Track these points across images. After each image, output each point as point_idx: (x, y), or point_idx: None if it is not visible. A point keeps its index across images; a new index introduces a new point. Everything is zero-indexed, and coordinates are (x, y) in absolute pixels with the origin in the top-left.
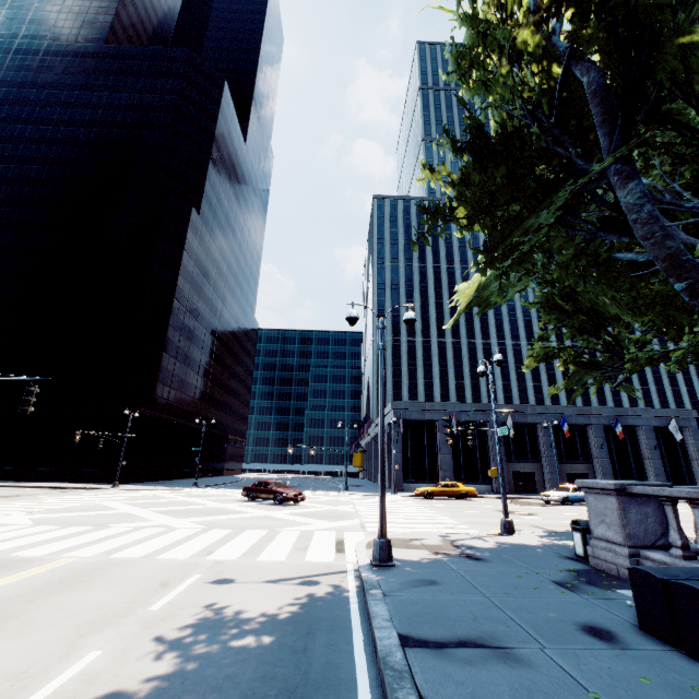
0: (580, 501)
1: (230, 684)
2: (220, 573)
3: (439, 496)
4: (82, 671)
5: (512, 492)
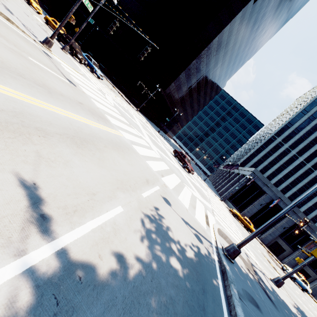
0: (299, 285)
1: (172, 310)
2: (165, 194)
3: (239, 220)
4: (114, 218)
5: (267, 245)
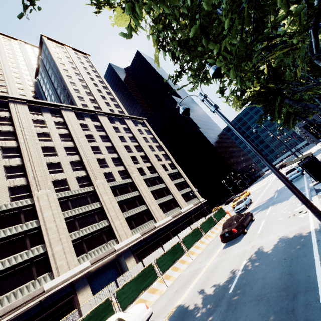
0: None
1: None
2: None
3: None
4: None
5: None
